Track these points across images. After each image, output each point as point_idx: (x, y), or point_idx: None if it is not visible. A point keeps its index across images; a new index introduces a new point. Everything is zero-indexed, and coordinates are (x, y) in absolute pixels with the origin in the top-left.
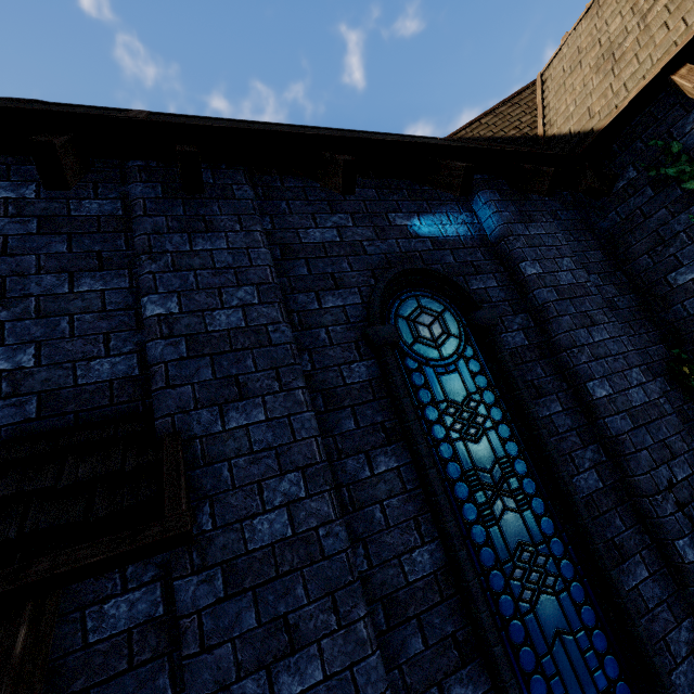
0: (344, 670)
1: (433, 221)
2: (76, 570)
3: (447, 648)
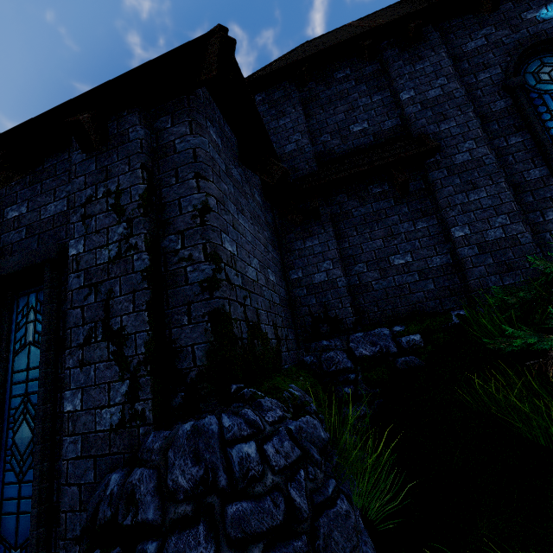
0: (495, 195)
1: None
2: (411, 156)
3: (546, 201)
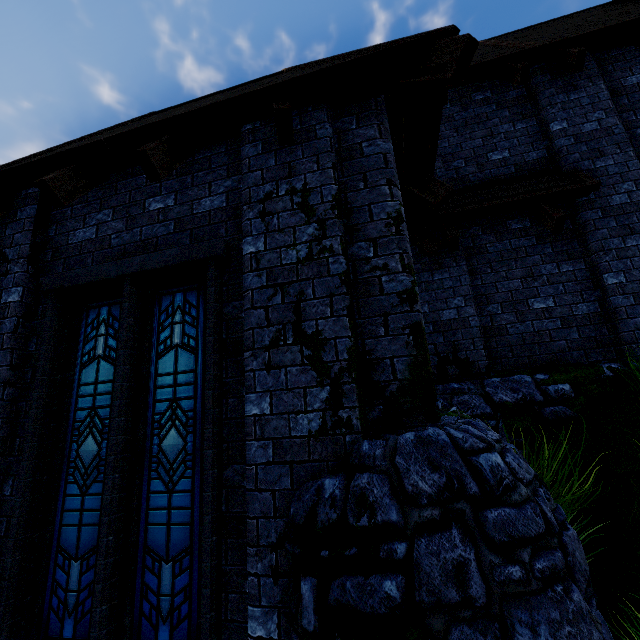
0: None
1: None
2: (566, 191)
3: None
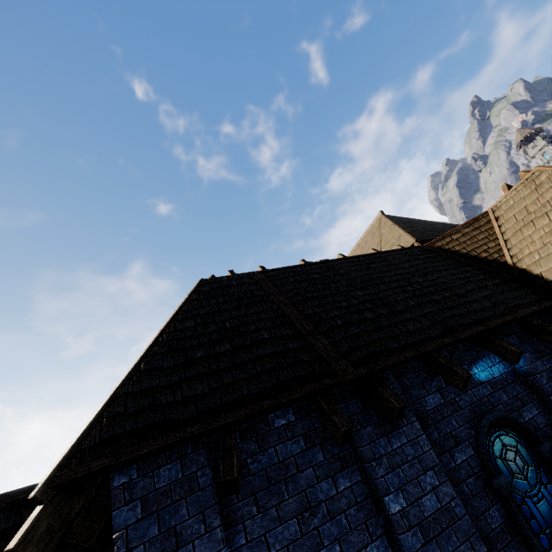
0: None
1: (483, 366)
2: None
3: None
